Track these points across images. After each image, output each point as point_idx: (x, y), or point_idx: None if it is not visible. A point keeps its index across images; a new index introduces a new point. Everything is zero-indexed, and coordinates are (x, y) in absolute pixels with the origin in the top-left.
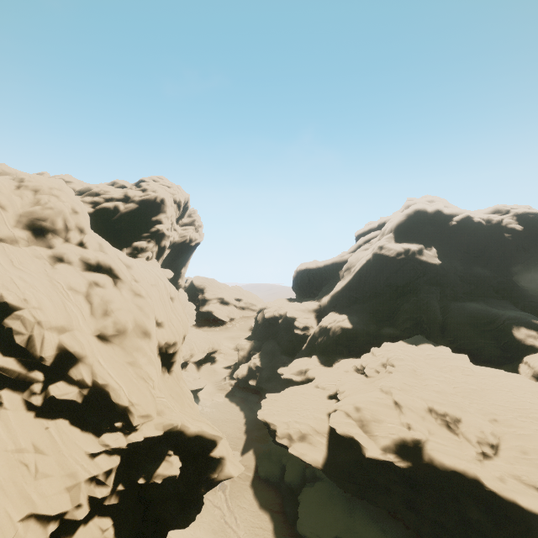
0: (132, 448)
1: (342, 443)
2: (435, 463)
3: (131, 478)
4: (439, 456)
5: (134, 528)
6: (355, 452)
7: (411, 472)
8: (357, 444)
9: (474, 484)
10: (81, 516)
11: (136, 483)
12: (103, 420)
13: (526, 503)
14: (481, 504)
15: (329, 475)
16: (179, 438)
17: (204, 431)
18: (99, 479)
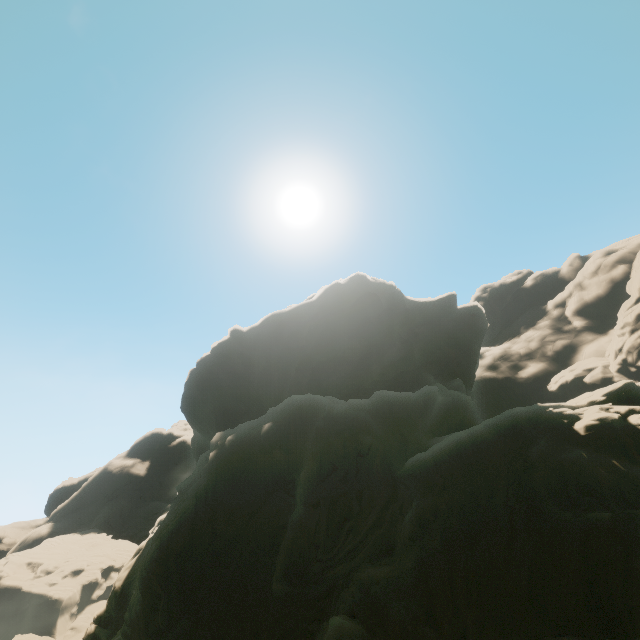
0: None
1: None
2: (1, 586)
3: None
4: (7, 581)
5: None
6: None
7: None
8: None
9: (18, 591)
10: None
11: None
12: None
13: (35, 589)
14: (16, 602)
15: None
16: None
17: None
18: None
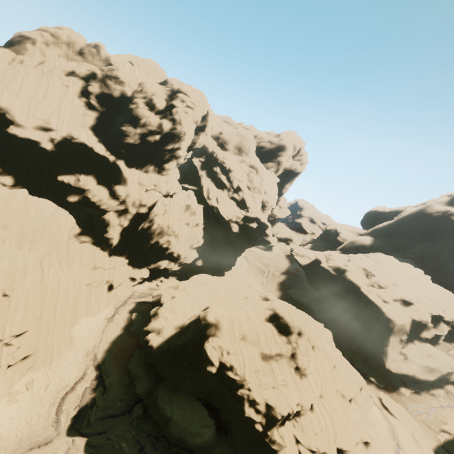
0: (247, 216)
1: (317, 264)
2: (346, 277)
3: (245, 222)
4: (350, 276)
5: (242, 233)
6: (319, 267)
7: (335, 277)
8: (320, 262)
9: (357, 288)
10: (234, 221)
11: (245, 225)
12: (243, 207)
13: (371, 297)
14: (355, 295)
15: (305, 270)
16: (259, 221)
17: (266, 222)
18: (239, 217)
